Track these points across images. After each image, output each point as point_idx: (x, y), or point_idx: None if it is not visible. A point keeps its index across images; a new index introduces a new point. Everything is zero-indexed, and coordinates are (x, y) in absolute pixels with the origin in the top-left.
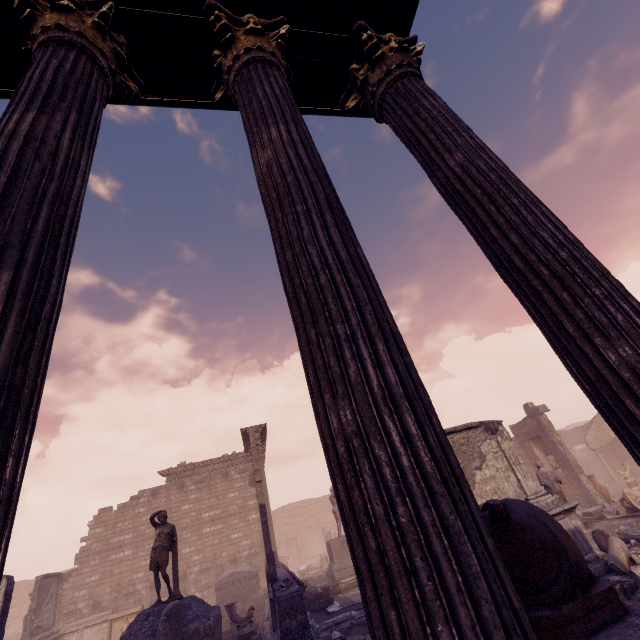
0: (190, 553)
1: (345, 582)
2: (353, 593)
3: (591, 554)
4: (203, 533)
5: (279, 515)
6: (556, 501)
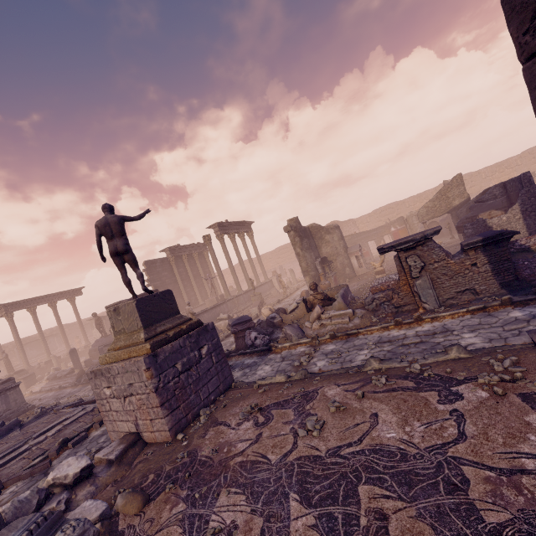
0: None
1: None
2: None
3: None
4: None
5: (273, 254)
6: None
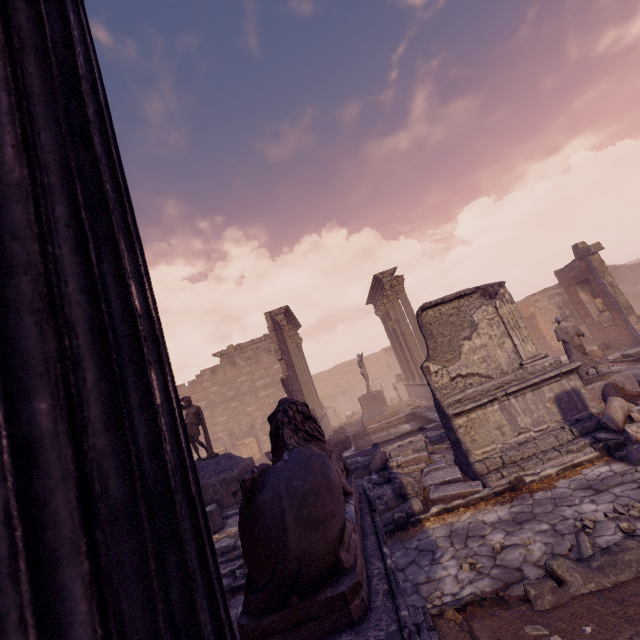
0: (253, 411)
1: (372, 428)
2: (377, 436)
3: (585, 413)
4: (260, 396)
5: (333, 373)
6: (555, 363)
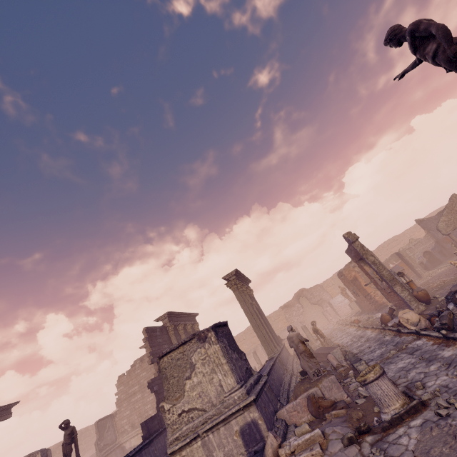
0: None
1: None
2: None
3: (262, 443)
4: None
5: (247, 333)
6: (242, 396)
